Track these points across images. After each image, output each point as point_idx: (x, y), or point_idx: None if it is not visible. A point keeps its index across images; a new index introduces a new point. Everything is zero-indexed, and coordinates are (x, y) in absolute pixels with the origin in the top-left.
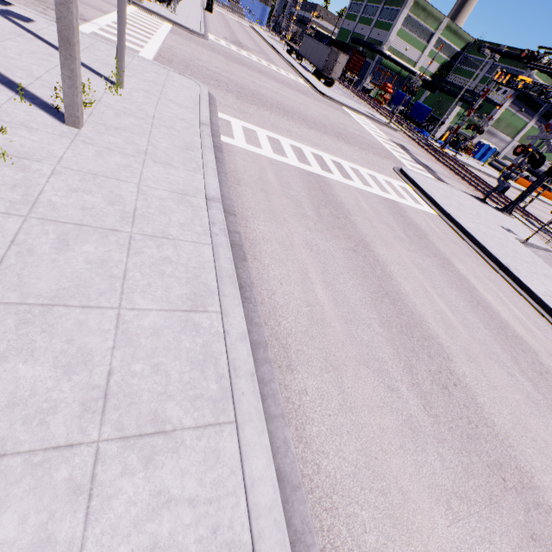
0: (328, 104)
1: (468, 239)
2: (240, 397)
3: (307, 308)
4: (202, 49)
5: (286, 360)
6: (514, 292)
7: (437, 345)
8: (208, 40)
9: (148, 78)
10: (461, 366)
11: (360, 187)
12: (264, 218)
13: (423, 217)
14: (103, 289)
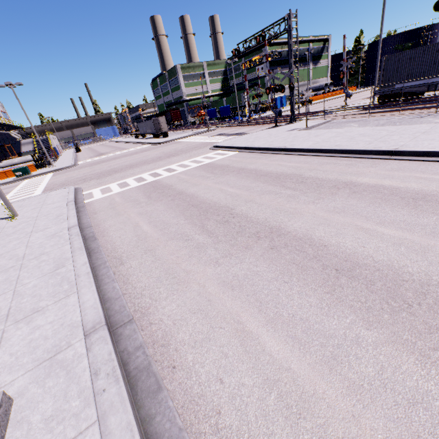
0: (164, 146)
1: (261, 150)
2: (80, 282)
3: (136, 238)
4: (74, 172)
5: (120, 262)
6: (292, 156)
7: (225, 208)
8: (78, 165)
9: (35, 203)
10: (240, 208)
11: (182, 170)
12: (111, 218)
13: (228, 159)
14: (6, 287)
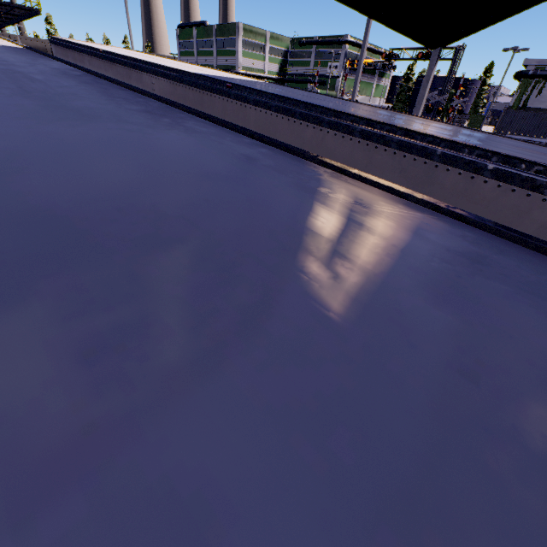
0: None
1: None
2: None
3: None
4: None
5: None
6: None
7: None
8: None
9: None
10: None
11: None
12: None
13: None
14: None
